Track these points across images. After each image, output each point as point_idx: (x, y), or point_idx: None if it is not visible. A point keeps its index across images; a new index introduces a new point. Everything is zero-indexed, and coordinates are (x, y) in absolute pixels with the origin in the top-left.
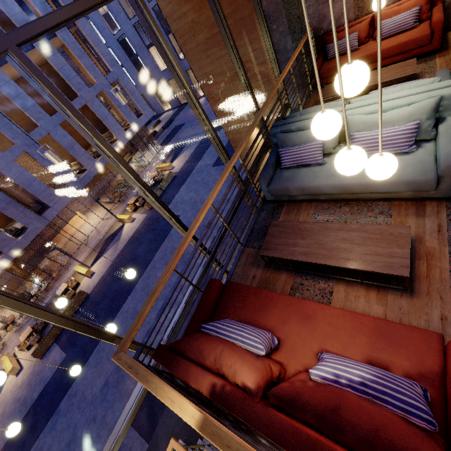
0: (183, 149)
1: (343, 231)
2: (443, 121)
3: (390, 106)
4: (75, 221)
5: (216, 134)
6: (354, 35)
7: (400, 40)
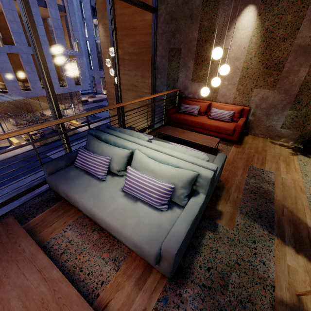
0: (95, 120)
1: (39, 275)
2: (196, 195)
3: (167, 160)
4: None
5: (59, 110)
6: (197, 107)
7: (218, 124)
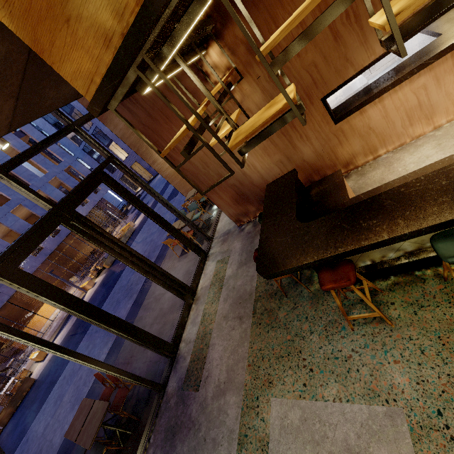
0: None
1: None
2: None
3: None
4: (43, 311)
5: None
6: None
7: None
